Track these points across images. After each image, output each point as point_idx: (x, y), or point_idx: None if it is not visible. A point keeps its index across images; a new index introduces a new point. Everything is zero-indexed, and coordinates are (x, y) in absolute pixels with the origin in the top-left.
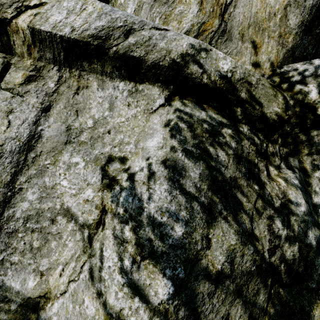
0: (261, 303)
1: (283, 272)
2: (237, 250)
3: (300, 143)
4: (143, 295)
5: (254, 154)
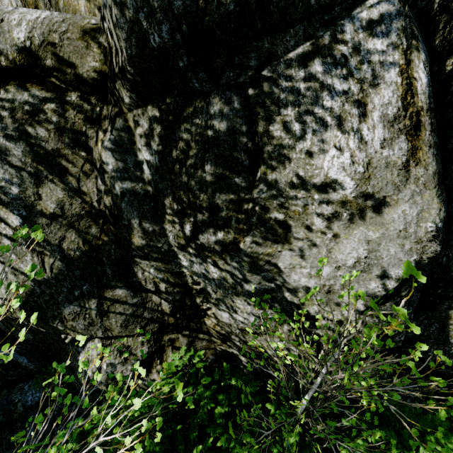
0: (94, 233)
1: (109, 215)
2: (66, 201)
3: (119, 100)
4: (6, 222)
5: (81, 123)
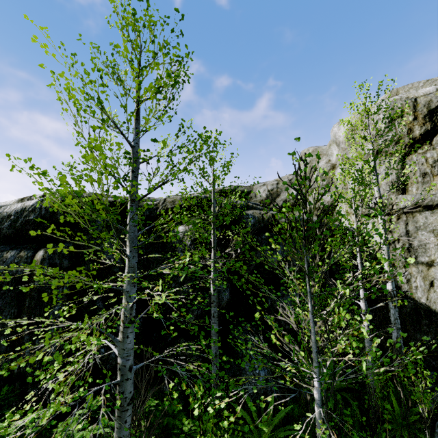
0: None
1: None
2: None
3: None
4: None
5: None
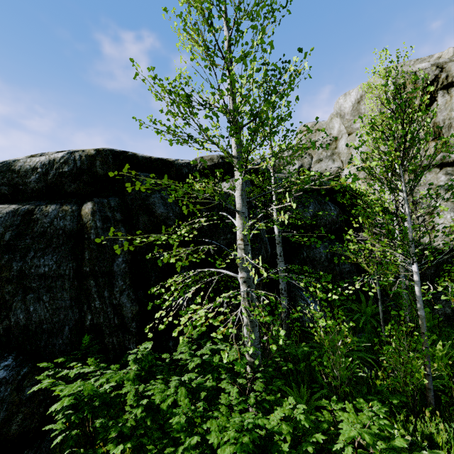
0: None
1: None
2: None
3: None
4: None
5: None
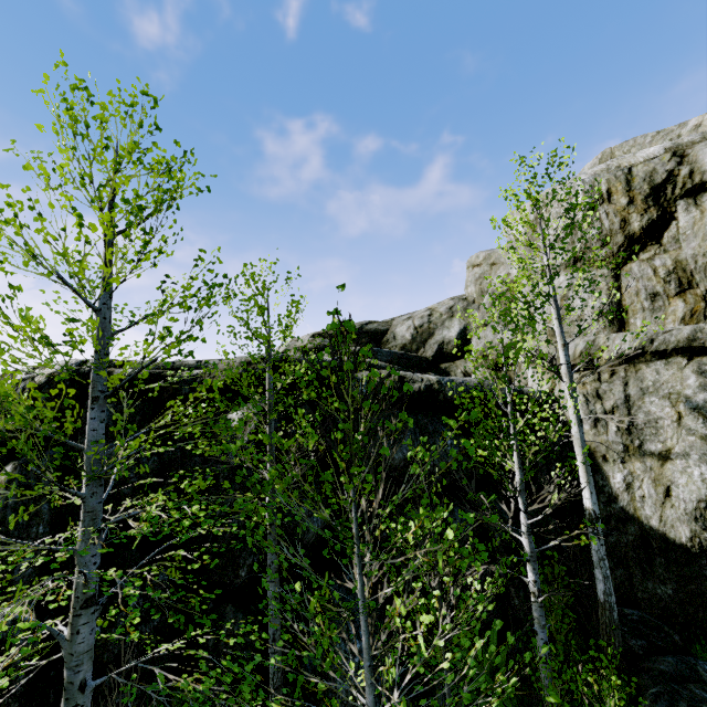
0: None
1: None
2: None
3: None
4: None
5: None
